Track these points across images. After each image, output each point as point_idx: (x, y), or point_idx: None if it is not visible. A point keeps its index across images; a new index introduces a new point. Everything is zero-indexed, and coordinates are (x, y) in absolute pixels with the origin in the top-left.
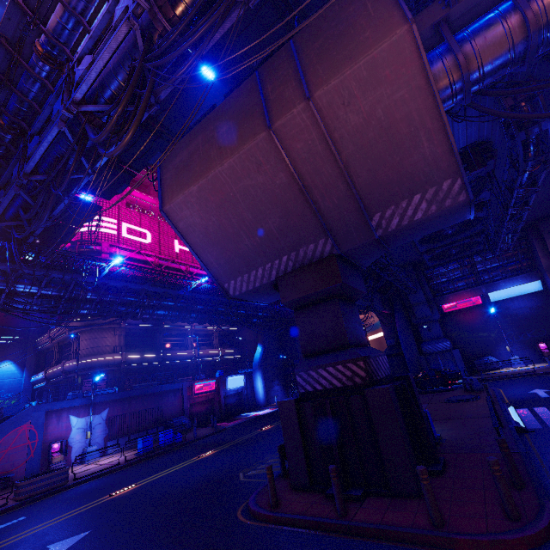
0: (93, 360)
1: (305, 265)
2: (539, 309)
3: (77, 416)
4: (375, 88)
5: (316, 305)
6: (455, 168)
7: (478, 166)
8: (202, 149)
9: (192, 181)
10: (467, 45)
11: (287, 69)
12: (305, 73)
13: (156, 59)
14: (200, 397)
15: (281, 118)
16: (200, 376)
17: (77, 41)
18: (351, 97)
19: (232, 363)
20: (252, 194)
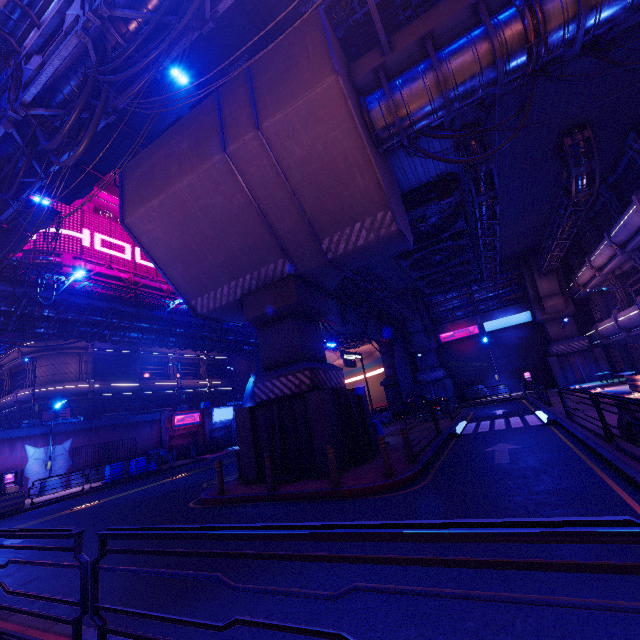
0: (53, 388)
1: (267, 284)
2: (527, 340)
3: (35, 446)
4: (314, 126)
5: (277, 322)
6: (385, 202)
7: (446, 196)
8: (164, 164)
9: (154, 196)
10: (397, 93)
11: (243, 95)
12: (257, 102)
13: (110, 73)
14: (181, 429)
15: (235, 143)
16: (182, 407)
17: (25, 30)
18: (295, 131)
19: (222, 395)
20: (212, 213)
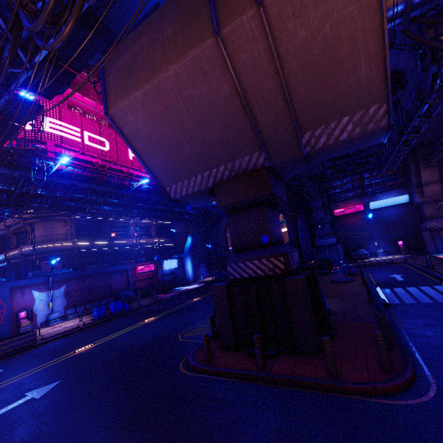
0: (48, 246)
1: (239, 174)
2: (403, 216)
3: (39, 291)
4: (327, 0)
5: (247, 210)
6: (384, 94)
7: None
8: (146, 52)
9: (137, 86)
10: None
11: None
12: None
13: None
14: (142, 276)
15: (230, 24)
16: (142, 260)
17: None
18: (302, 7)
19: (167, 249)
20: (195, 104)
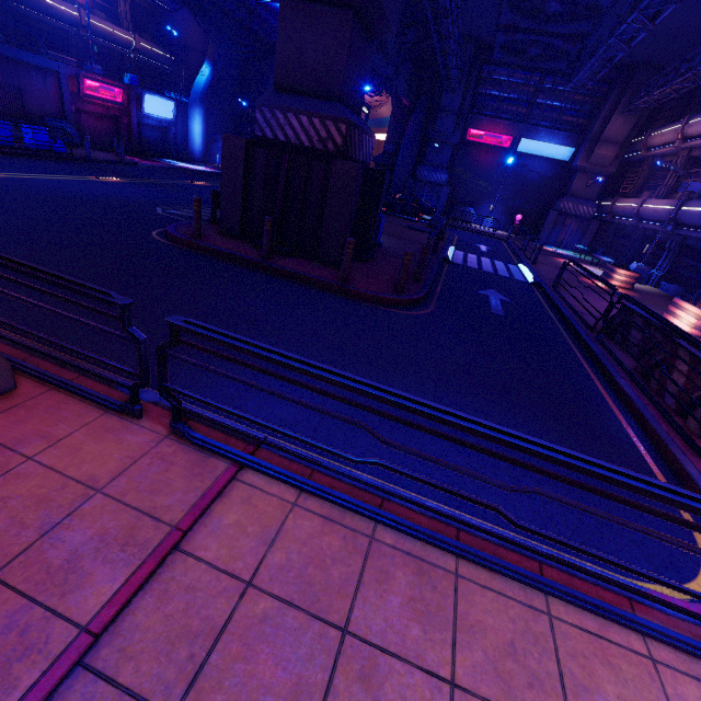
0: None
1: None
2: (546, 181)
3: None
4: None
5: (319, 7)
6: None
7: None
8: None
9: None
10: None
11: None
12: None
13: None
14: (95, 104)
15: None
16: (94, 68)
17: None
18: None
19: (155, 74)
20: None
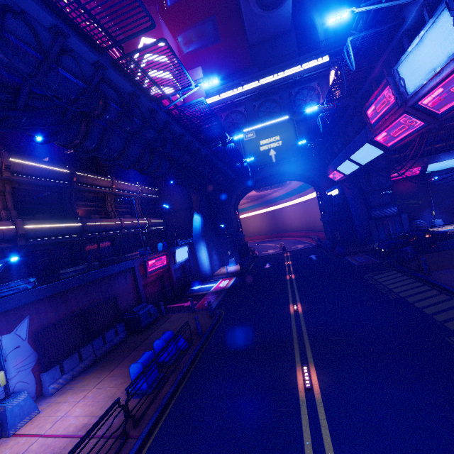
0: None
1: None
2: None
3: None
4: None
5: None
6: None
7: None
8: None
9: None
10: None
11: None
12: None
13: None
14: (153, 276)
15: None
16: (149, 250)
17: None
18: None
19: (156, 234)
20: None
